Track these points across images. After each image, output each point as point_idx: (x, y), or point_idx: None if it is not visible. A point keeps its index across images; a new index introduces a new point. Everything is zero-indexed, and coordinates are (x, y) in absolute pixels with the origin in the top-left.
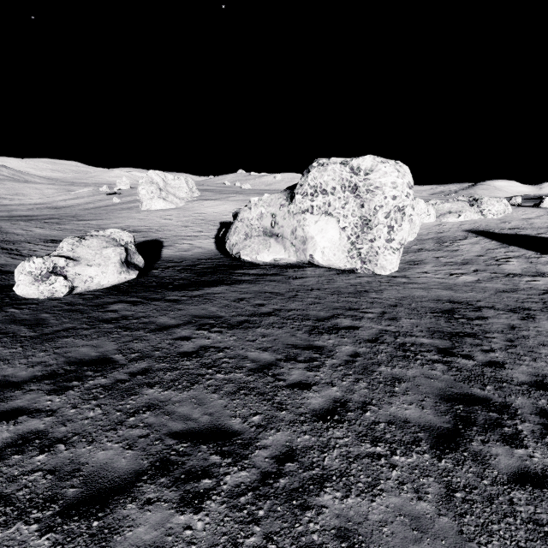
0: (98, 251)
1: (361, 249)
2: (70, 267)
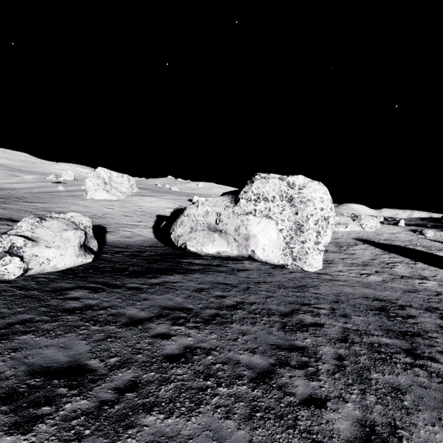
0: (58, 233)
1: (293, 248)
2: (28, 247)
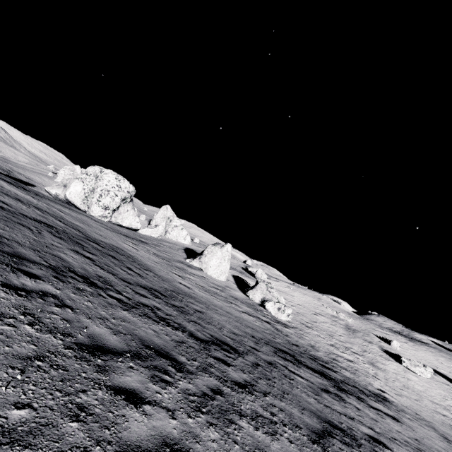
0: None
1: (89, 201)
2: None
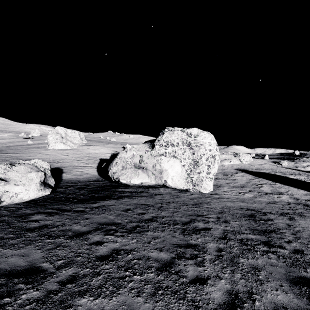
0: (24, 174)
1: (193, 178)
2: (1, 186)
